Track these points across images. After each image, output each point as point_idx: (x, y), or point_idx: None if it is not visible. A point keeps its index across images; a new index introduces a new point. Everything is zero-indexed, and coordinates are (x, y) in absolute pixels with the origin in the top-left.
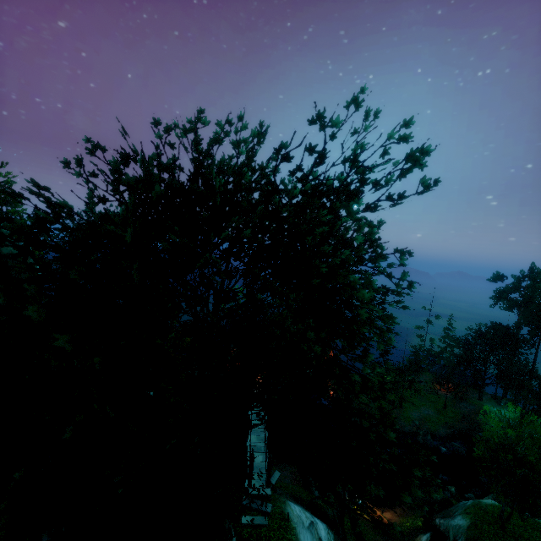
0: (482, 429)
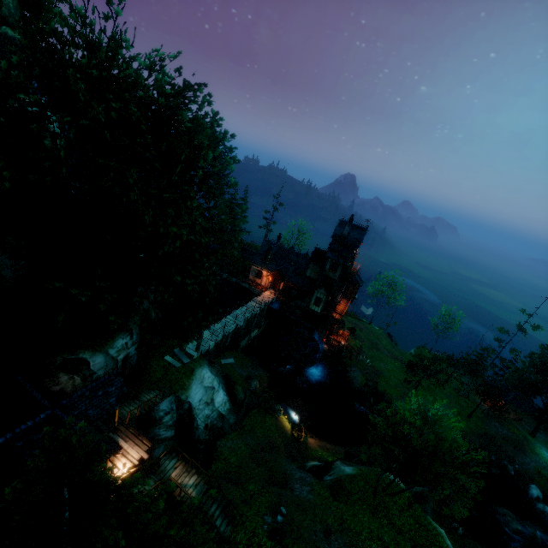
0: (500, 456)
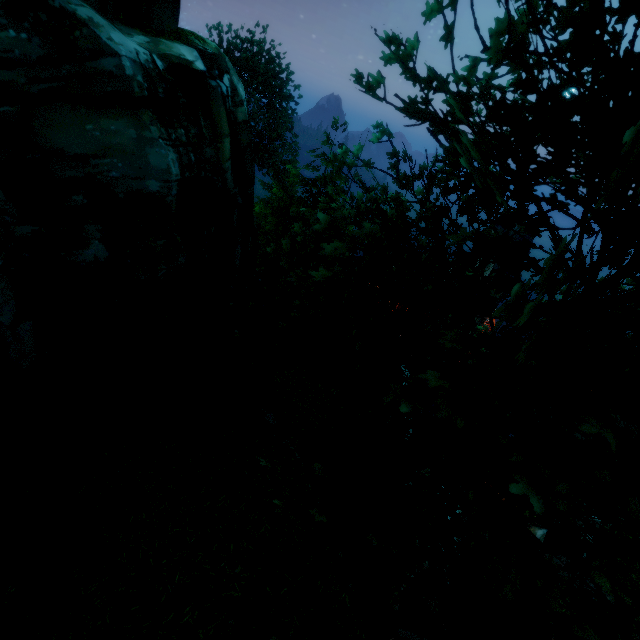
0: None
